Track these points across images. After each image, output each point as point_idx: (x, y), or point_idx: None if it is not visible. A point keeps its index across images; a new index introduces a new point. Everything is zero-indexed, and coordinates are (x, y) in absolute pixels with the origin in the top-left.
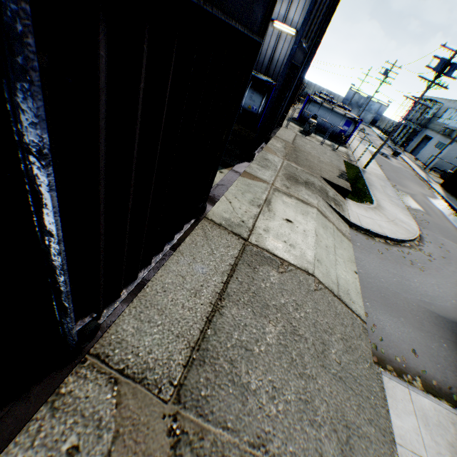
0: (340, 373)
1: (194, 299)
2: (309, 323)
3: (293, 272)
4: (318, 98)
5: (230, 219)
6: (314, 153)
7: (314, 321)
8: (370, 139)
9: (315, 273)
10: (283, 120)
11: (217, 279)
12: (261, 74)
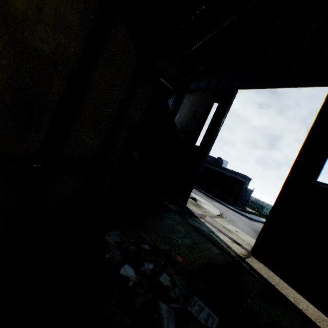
0: None
1: None
2: None
3: None
4: None
5: (249, 247)
6: None
7: None
8: None
9: None
10: None
11: None
12: None
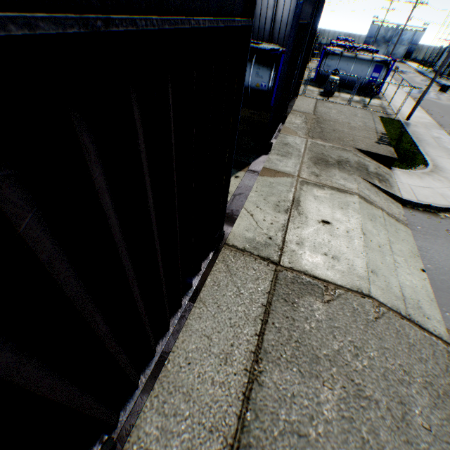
0: (432, 445)
1: (225, 368)
2: (376, 375)
3: (343, 297)
4: (336, 49)
5: (254, 239)
6: (342, 118)
7: (383, 370)
8: (406, 78)
9: (372, 291)
10: (299, 88)
11: (249, 331)
12: (265, 42)
